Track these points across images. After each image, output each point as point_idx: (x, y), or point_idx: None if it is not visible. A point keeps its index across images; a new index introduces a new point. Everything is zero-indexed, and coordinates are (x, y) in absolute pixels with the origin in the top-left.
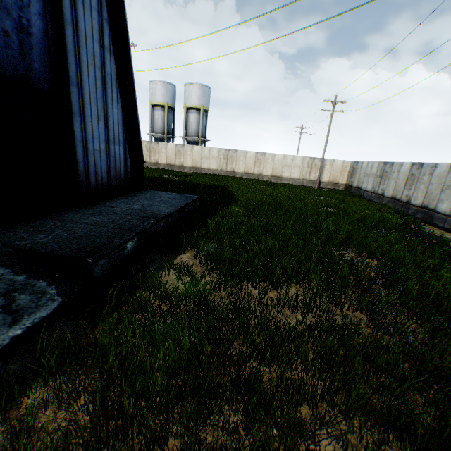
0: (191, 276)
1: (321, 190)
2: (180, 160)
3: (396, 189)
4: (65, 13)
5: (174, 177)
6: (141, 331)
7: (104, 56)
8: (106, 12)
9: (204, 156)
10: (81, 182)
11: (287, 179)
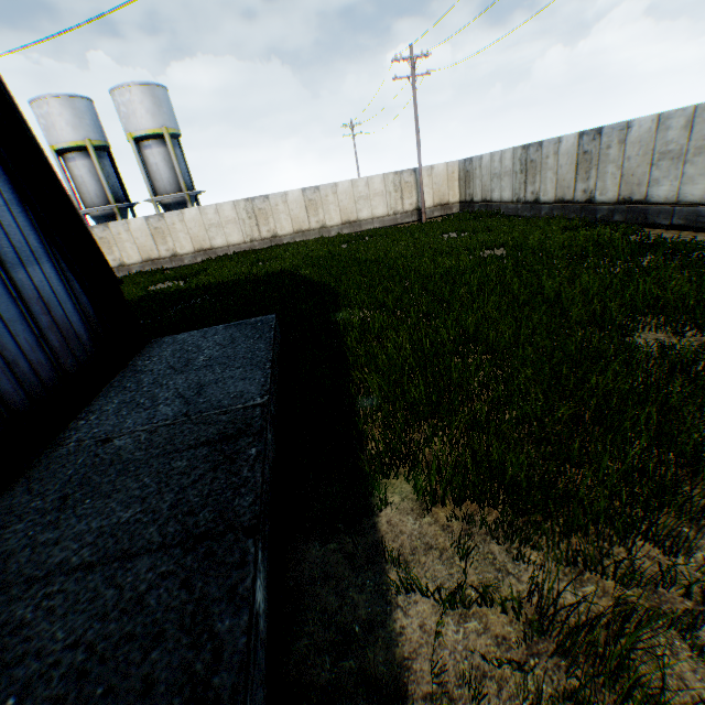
0: (502, 608)
1: (437, 223)
2: (168, 245)
3: (561, 186)
4: None
5: (178, 285)
6: None
7: None
8: None
9: (210, 224)
10: None
11: (369, 221)
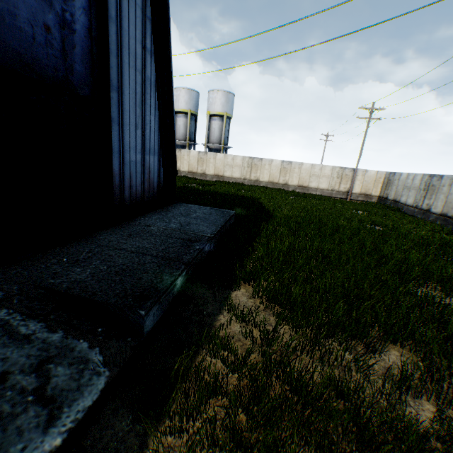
0: (259, 328)
1: (355, 203)
2: (203, 167)
3: (447, 206)
4: (110, 8)
5: (199, 187)
6: (235, 451)
7: (145, 59)
8: (150, 10)
9: (227, 164)
10: (115, 197)
11: (314, 189)
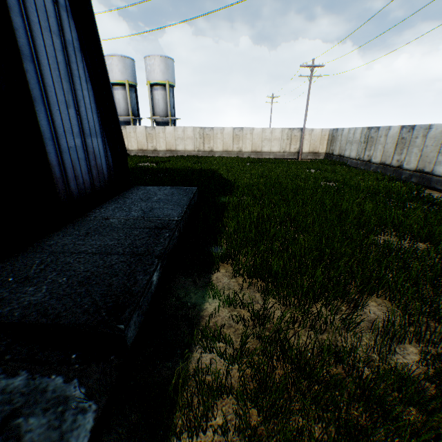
0: (248, 309)
1: (306, 162)
2: (153, 144)
3: (385, 155)
4: None
5: (153, 165)
6: None
7: (60, 17)
8: None
9: (178, 137)
10: (60, 192)
11: (267, 153)
